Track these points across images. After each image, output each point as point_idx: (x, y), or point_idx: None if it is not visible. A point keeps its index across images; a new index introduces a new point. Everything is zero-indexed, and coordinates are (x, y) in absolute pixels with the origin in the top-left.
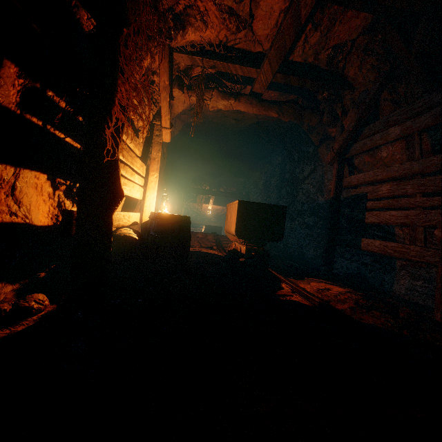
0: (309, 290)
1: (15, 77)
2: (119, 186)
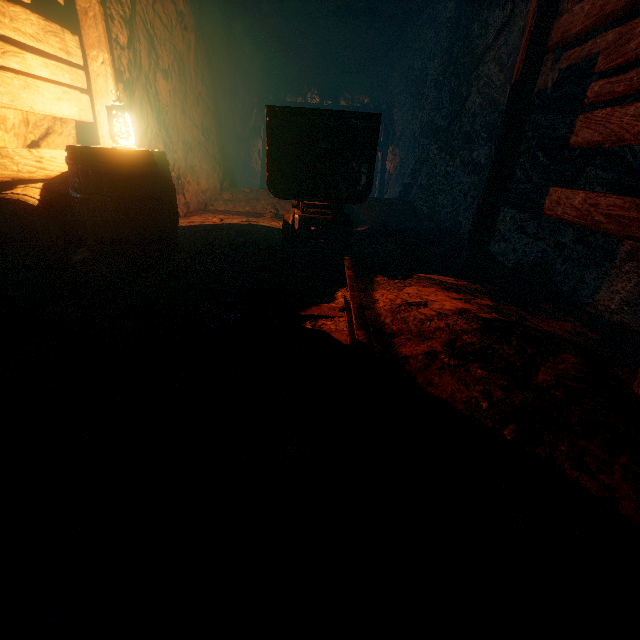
0: (381, 305)
1: None
2: None
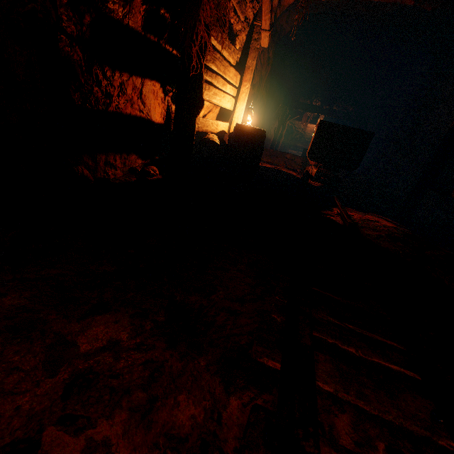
0: (355, 217)
1: (140, 5)
2: (201, 96)
